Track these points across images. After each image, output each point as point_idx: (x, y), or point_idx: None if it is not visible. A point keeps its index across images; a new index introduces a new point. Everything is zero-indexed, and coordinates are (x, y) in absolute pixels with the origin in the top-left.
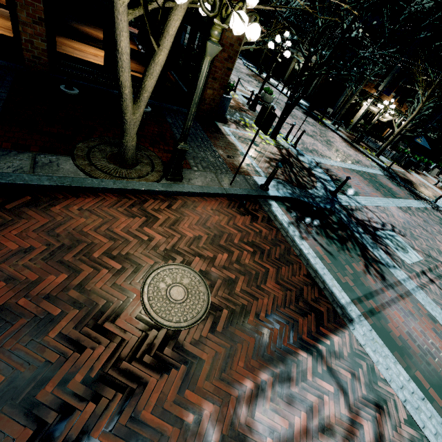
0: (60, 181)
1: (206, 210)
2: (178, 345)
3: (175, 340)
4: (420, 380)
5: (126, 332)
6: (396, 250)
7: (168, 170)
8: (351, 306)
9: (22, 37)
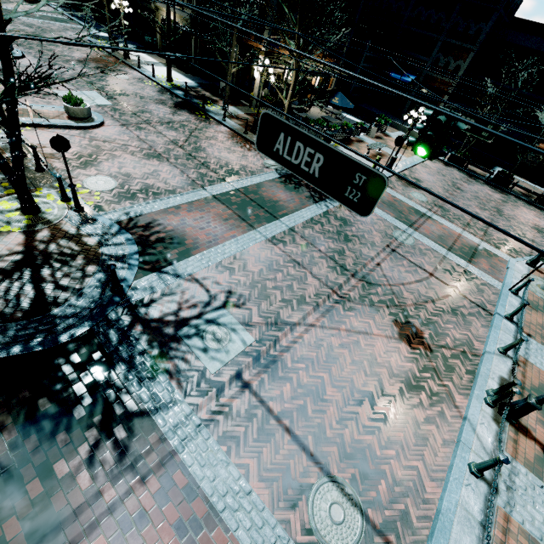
0: None
1: None
2: None
3: None
4: None
5: None
6: (201, 354)
7: None
8: None
9: None
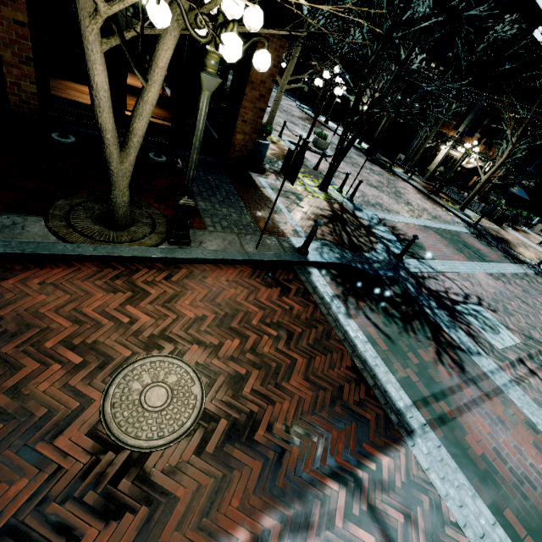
0: (20, 247)
1: (218, 282)
2: (143, 475)
3: (139, 468)
4: (512, 523)
5: (68, 456)
6: (482, 330)
7: (170, 232)
8: (413, 412)
9: (7, 79)
